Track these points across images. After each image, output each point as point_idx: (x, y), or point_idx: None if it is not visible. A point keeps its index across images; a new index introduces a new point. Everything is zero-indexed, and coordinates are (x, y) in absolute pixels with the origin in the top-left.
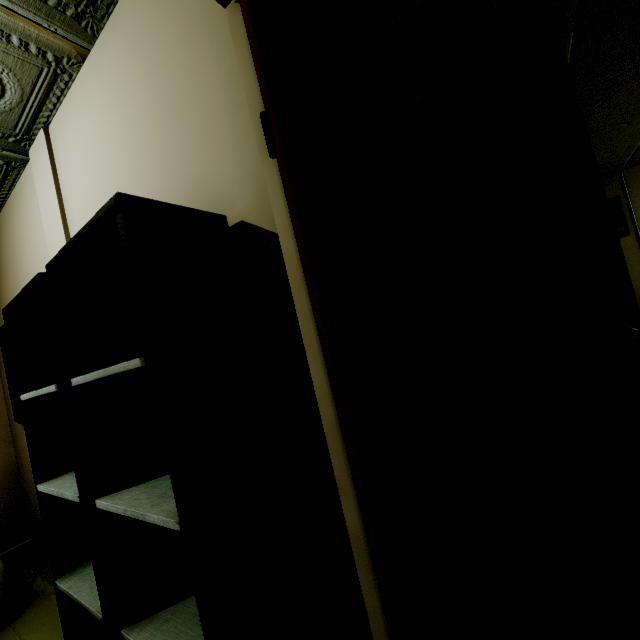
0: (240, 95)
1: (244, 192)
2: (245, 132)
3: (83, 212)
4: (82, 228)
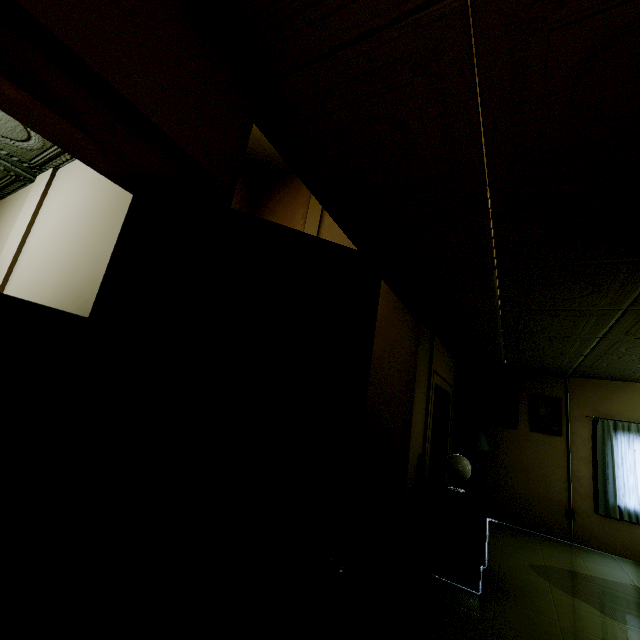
0: None
1: None
2: None
3: (37, 243)
4: None
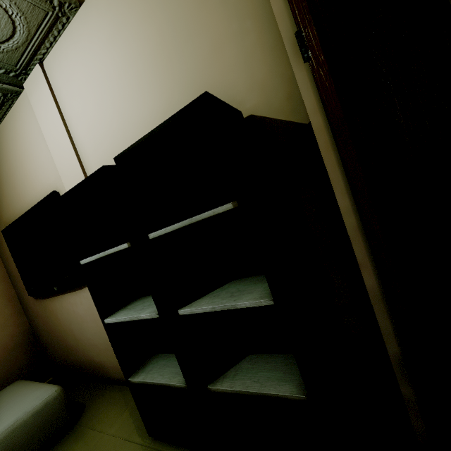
0: (246, 24)
1: (252, 94)
2: (252, 51)
3: (89, 127)
4: (162, 123)
